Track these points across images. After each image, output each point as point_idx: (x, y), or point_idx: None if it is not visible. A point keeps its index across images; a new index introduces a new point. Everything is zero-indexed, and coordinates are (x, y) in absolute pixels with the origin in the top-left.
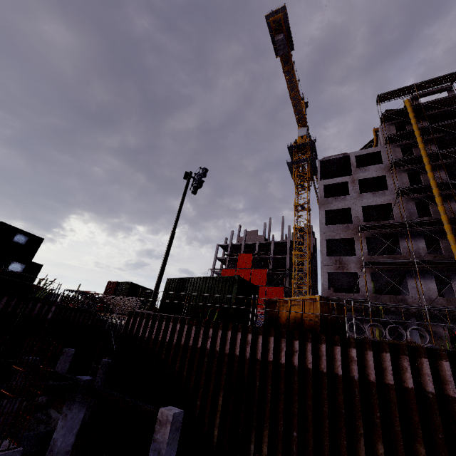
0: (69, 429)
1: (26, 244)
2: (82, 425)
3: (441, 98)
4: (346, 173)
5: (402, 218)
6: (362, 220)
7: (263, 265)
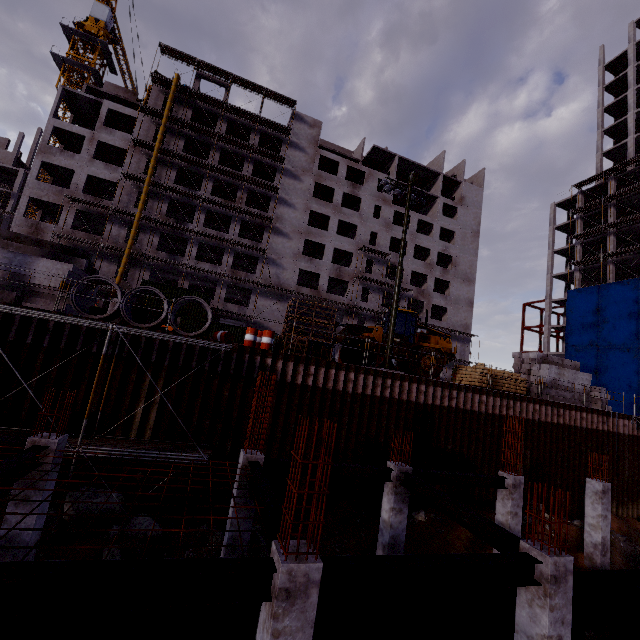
0: None
1: None
2: None
3: (207, 95)
4: (108, 123)
5: (121, 203)
6: (81, 190)
7: (2, 201)
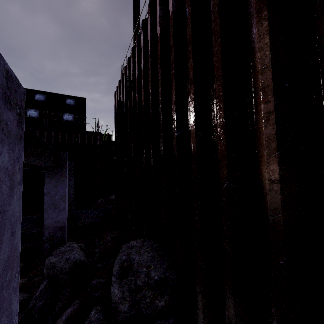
0: (50, 205)
1: (76, 105)
2: (113, 208)
3: None
4: None
5: None
6: None
7: None
